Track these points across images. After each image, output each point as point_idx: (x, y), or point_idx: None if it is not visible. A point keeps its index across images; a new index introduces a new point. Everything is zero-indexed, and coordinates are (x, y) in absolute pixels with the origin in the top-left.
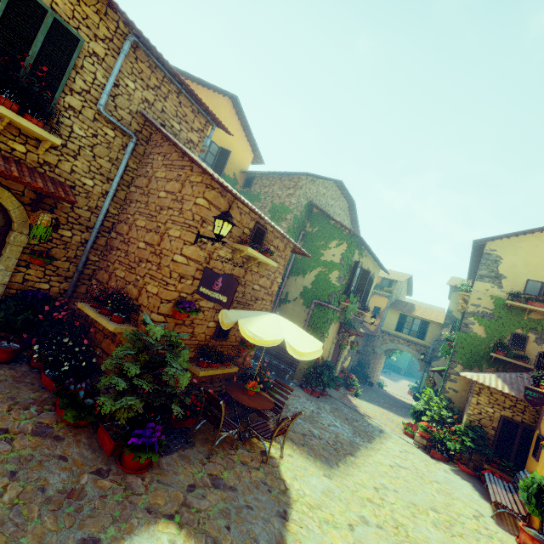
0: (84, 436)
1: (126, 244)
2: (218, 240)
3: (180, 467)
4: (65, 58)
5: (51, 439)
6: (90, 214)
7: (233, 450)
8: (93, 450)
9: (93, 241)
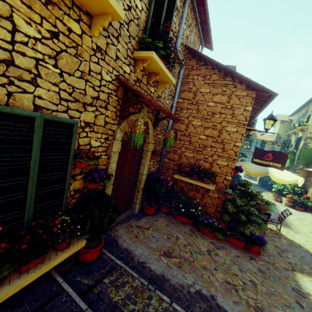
0: (225, 243)
1: (187, 136)
2: (267, 132)
3: None
4: (170, 16)
5: (224, 249)
6: (166, 122)
7: (263, 232)
8: (235, 248)
9: None
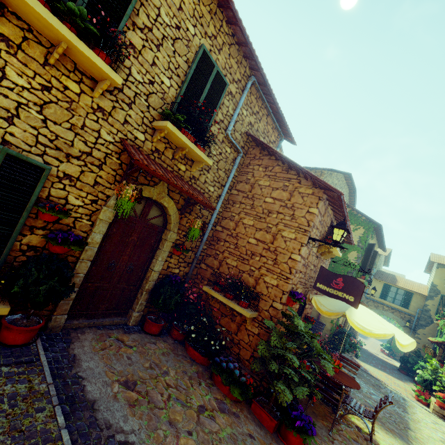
0: (246, 411)
1: (234, 238)
2: (336, 245)
3: (320, 444)
4: (217, 98)
5: (233, 416)
6: (208, 213)
7: (338, 426)
8: (259, 427)
9: (208, 234)
